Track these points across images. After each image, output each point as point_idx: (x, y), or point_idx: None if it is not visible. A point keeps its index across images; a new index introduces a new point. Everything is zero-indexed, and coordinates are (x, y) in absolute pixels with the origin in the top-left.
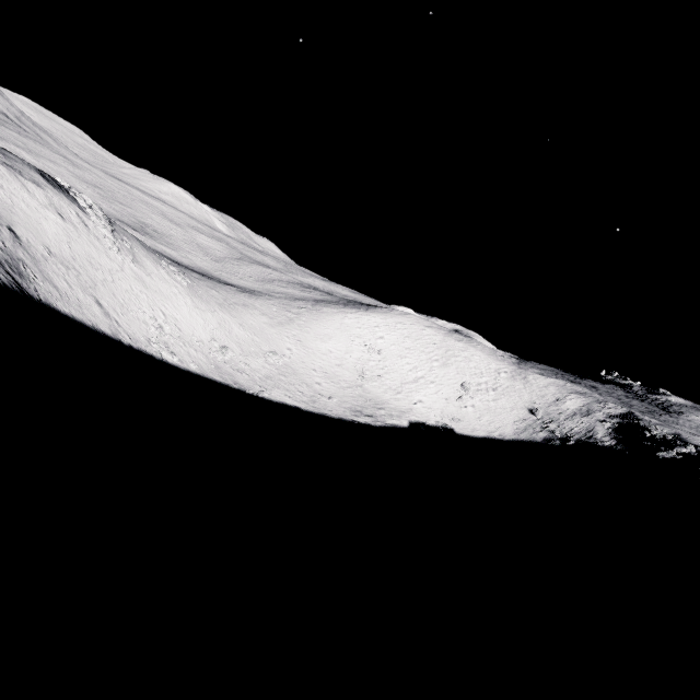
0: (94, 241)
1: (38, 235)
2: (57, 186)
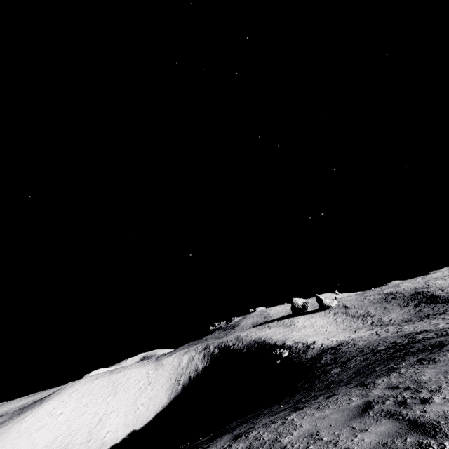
0: None
1: None
2: None
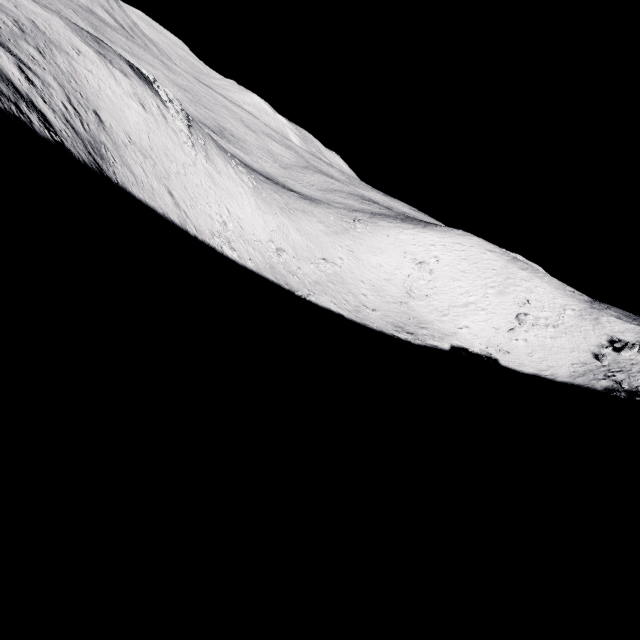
0: (171, 134)
1: (121, 122)
2: (143, 78)
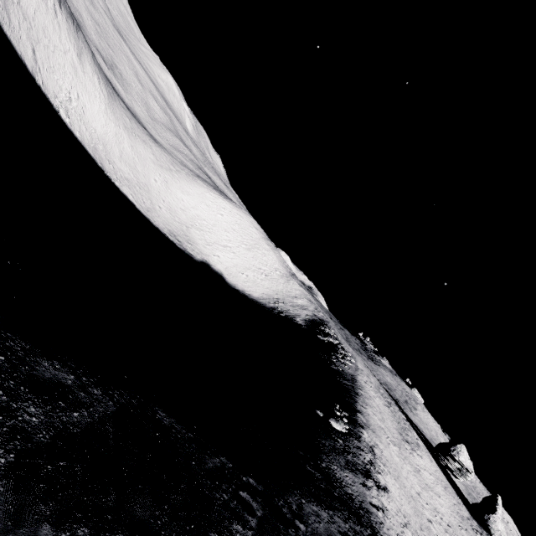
0: (56, 25)
1: None
2: None
